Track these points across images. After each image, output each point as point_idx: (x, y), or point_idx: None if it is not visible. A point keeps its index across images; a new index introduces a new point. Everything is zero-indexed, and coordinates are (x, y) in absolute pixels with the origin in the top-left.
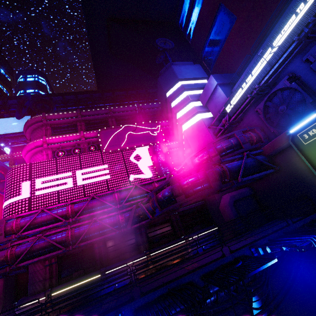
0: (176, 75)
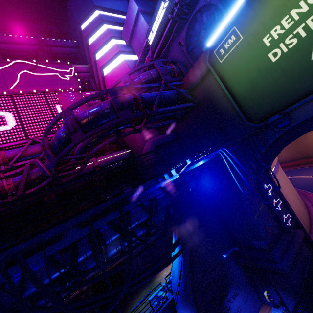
0: None
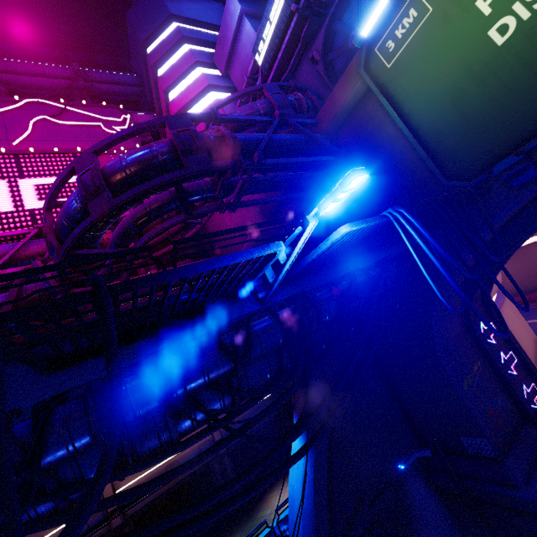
0: (164, 5)
